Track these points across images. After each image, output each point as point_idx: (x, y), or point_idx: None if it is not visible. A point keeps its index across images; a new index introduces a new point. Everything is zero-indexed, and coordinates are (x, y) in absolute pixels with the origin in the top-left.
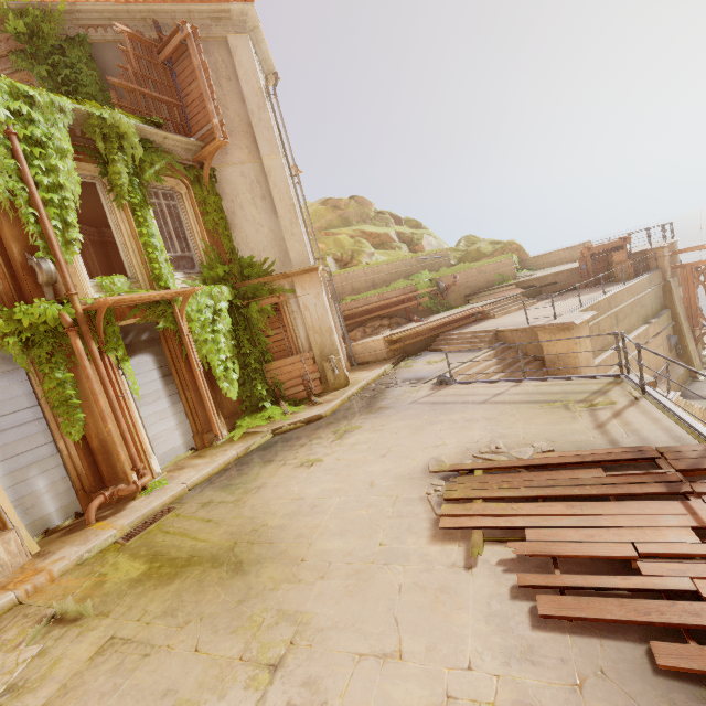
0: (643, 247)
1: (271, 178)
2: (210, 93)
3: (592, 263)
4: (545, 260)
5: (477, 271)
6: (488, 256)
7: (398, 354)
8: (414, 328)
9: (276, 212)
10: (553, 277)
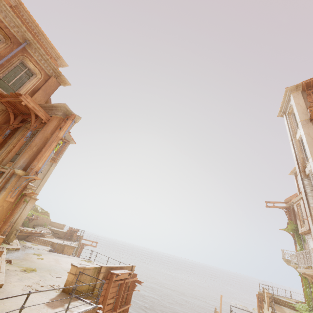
0: (78, 234)
1: (49, 172)
2: (61, 153)
3: (69, 232)
4: (52, 224)
5: (42, 218)
6: (39, 212)
7: (16, 237)
8: (26, 229)
9: (42, 179)
10: (59, 231)
